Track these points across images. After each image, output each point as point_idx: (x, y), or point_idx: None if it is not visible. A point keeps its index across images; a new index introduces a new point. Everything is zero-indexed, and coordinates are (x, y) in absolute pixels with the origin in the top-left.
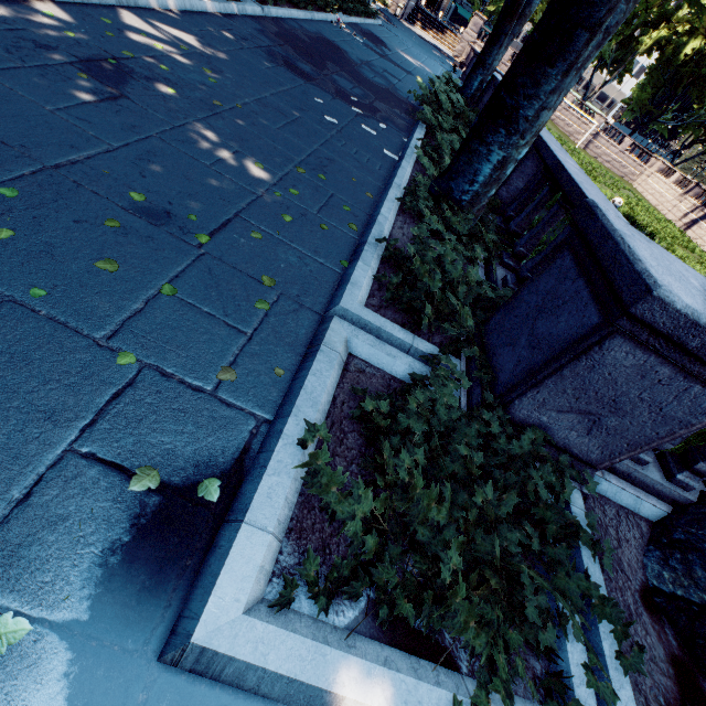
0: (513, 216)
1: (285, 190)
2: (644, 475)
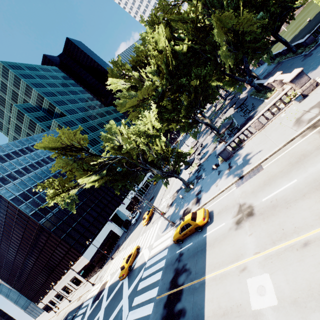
0: (299, 47)
1: (290, 63)
2: (319, 35)
